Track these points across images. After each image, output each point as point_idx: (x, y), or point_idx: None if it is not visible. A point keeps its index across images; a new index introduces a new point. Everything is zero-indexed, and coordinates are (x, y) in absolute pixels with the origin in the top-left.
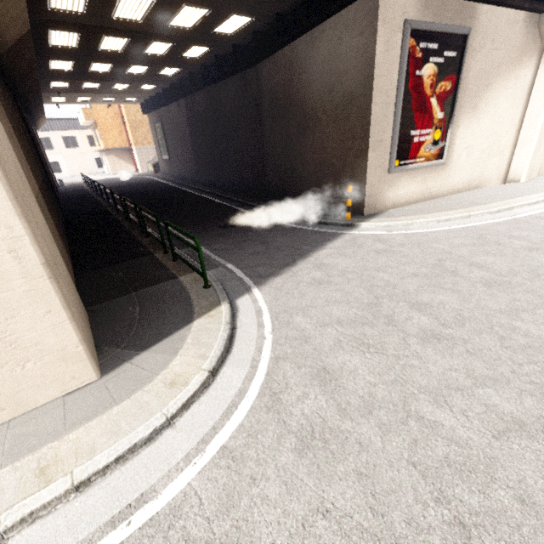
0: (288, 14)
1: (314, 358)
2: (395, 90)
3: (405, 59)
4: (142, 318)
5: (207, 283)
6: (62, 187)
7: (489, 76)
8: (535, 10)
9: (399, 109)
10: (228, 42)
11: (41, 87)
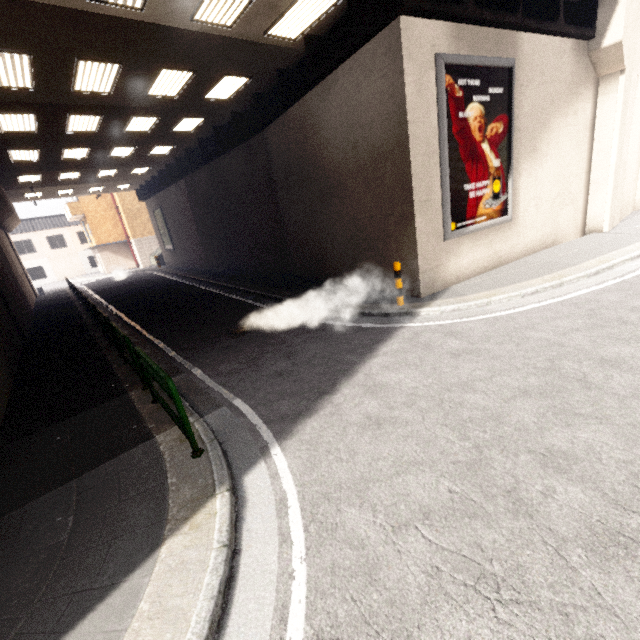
0: (292, 70)
1: (395, 632)
2: (437, 138)
3: (444, 100)
4: (72, 544)
5: (197, 447)
6: (41, 297)
7: (544, 113)
8: (582, 36)
9: (445, 160)
10: (225, 110)
11: (7, 183)
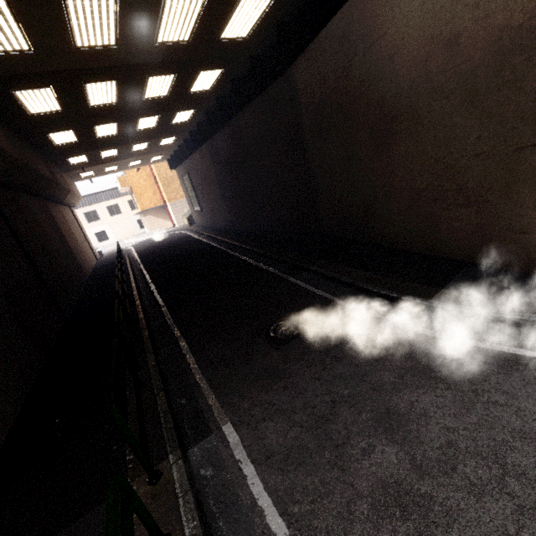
0: None
1: None
2: None
3: None
4: None
5: None
6: (100, 259)
7: None
8: None
9: None
10: (243, 55)
11: (62, 166)
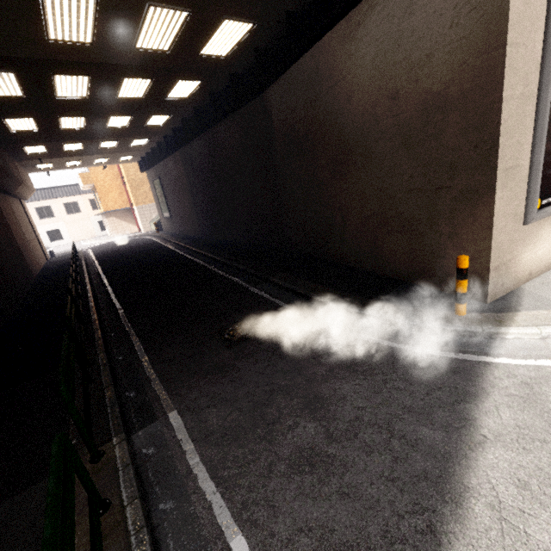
0: (303, 12)
1: None
2: (537, 72)
3: None
4: None
5: None
6: (51, 259)
7: None
8: None
9: (546, 106)
10: (223, 71)
11: (15, 154)
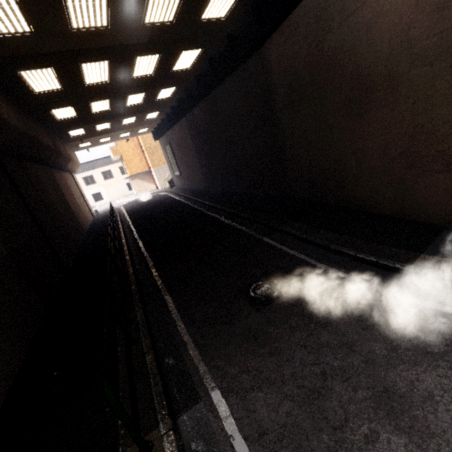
0: None
1: None
2: None
3: None
4: None
5: None
6: (96, 216)
7: None
8: None
9: None
10: (221, 34)
11: (64, 138)
